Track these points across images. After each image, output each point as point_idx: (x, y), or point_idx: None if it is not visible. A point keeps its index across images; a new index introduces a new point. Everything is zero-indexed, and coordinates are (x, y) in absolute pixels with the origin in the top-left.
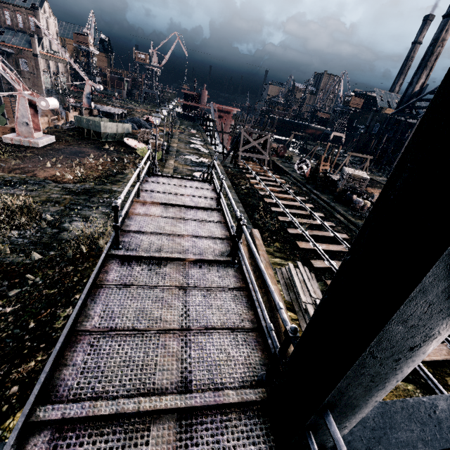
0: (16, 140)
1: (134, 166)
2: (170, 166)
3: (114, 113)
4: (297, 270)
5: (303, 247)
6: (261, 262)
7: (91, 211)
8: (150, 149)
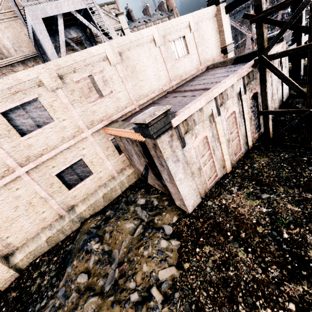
0: None
1: None
2: None
3: None
4: None
5: None
6: None
7: None
8: None
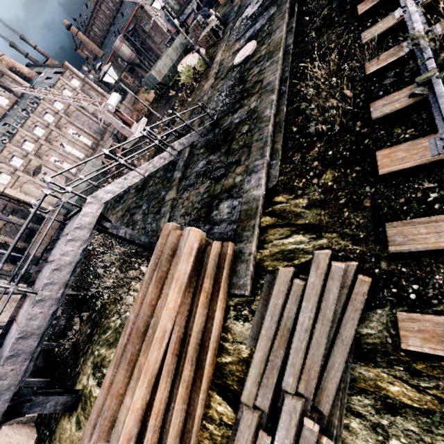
0: (129, 143)
1: (182, 109)
2: (212, 72)
3: (192, 10)
4: (291, 290)
5: (390, 169)
6: (147, 332)
7: (138, 212)
8: (31, 211)
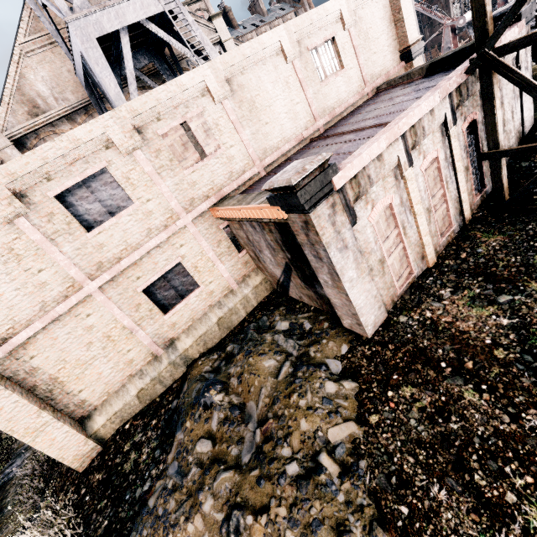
0: None
1: None
2: None
3: None
4: None
5: None
6: None
7: None
8: None
